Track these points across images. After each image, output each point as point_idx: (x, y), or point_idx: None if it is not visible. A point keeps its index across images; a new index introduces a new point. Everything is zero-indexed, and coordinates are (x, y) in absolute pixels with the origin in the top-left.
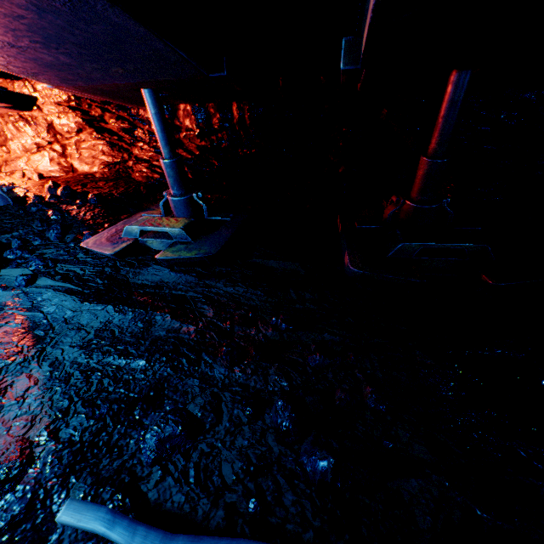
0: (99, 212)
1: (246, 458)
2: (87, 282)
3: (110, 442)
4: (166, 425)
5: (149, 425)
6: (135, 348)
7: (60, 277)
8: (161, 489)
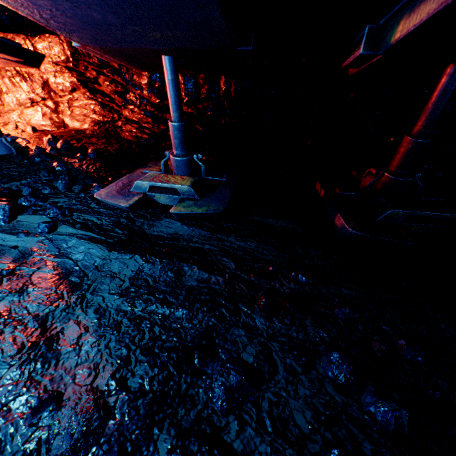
0: (101, 166)
1: (314, 407)
2: (107, 232)
3: (180, 391)
4: (228, 374)
5: (212, 374)
6: (174, 297)
7: (80, 226)
8: (244, 439)
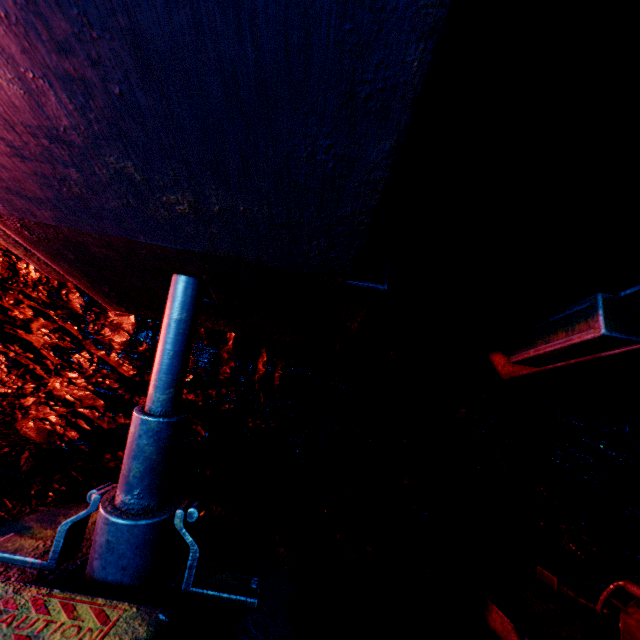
0: None
1: None
2: None
3: None
4: None
5: None
6: None
7: None
8: None
